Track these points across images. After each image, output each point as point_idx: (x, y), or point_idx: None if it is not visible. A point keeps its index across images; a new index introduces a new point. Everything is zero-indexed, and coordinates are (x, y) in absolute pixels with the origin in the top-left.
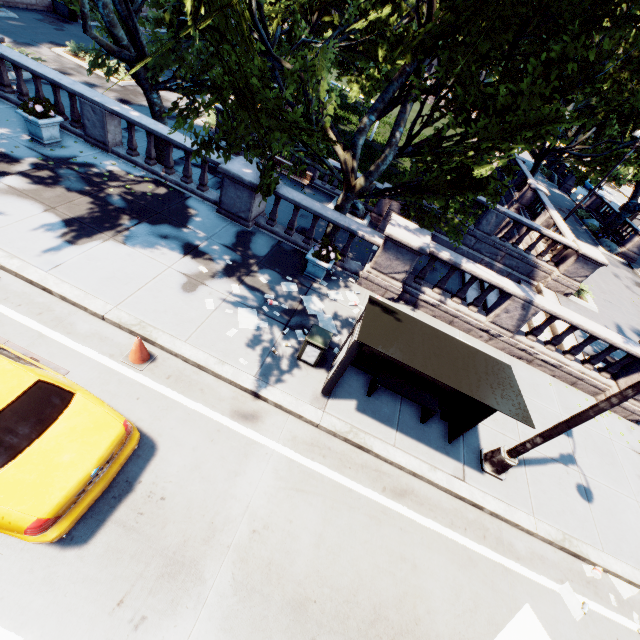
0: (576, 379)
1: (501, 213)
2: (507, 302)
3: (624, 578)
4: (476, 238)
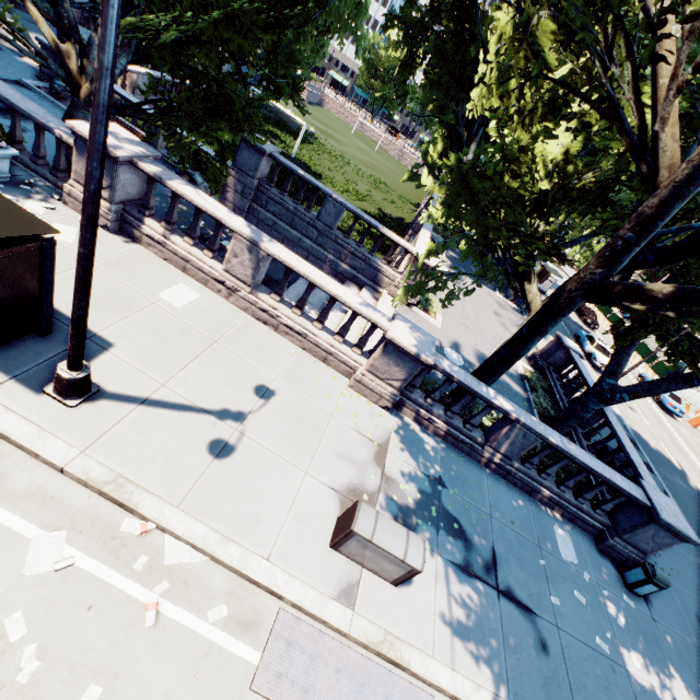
0: (326, 353)
1: (338, 203)
2: (232, 241)
3: (184, 539)
4: (318, 230)
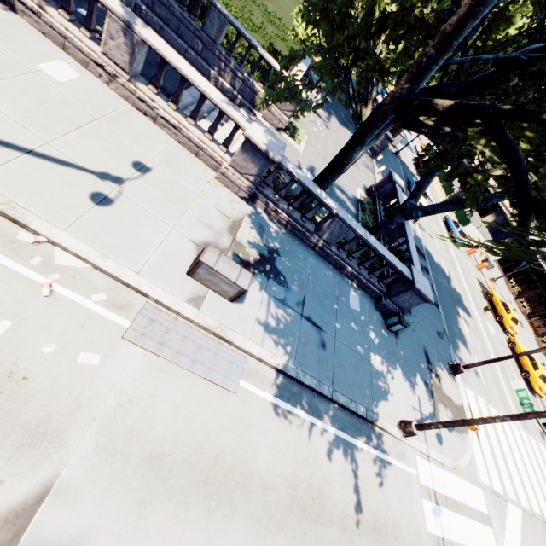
0: (197, 148)
1: (222, 14)
2: (107, 20)
3: (71, 251)
4: (203, 43)
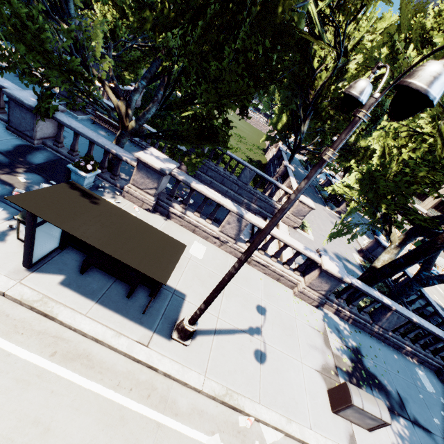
0: (279, 276)
1: (252, 170)
2: (228, 216)
3: (271, 425)
4: (238, 186)
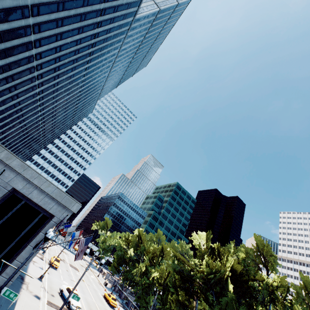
0: None
1: None
2: None
3: None
4: None
